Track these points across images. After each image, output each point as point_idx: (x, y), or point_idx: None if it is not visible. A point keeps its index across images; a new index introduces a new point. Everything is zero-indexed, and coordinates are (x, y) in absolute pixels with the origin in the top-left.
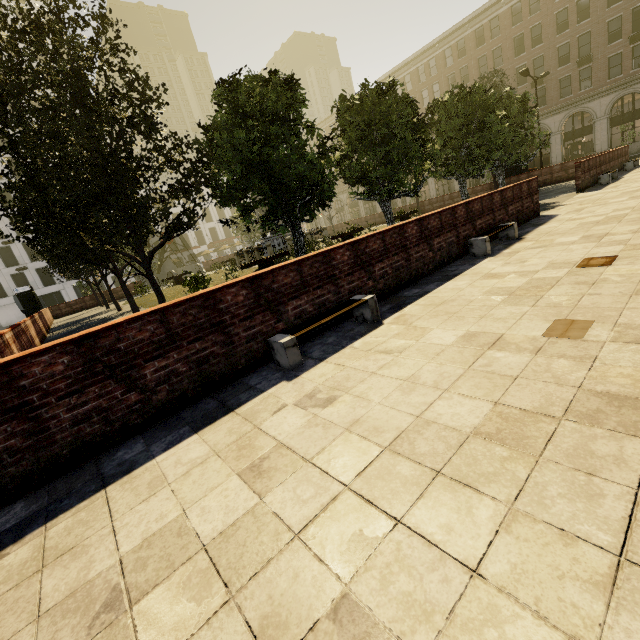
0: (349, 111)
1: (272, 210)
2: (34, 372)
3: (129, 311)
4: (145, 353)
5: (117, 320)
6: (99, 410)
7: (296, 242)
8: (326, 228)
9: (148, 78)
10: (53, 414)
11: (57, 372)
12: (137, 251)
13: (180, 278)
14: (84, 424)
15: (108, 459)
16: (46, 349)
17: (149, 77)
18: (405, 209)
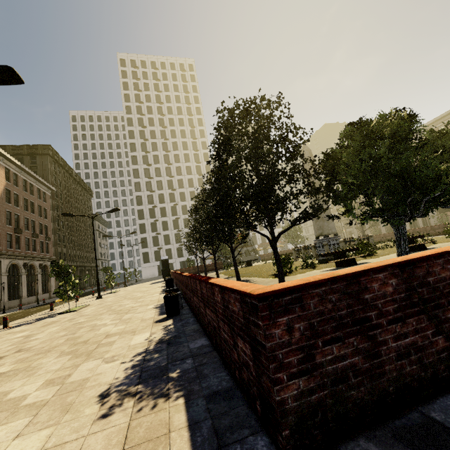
0: (439, 139)
1: (396, 204)
2: (373, 287)
3: (226, 278)
4: (446, 293)
5: (423, 253)
6: (415, 347)
7: (399, 234)
8: (372, 235)
9: (300, 128)
10: (383, 338)
11: (387, 293)
12: (269, 232)
13: (250, 262)
14: (404, 360)
15: (447, 418)
16: (383, 267)
17: (300, 127)
18: (444, 226)
